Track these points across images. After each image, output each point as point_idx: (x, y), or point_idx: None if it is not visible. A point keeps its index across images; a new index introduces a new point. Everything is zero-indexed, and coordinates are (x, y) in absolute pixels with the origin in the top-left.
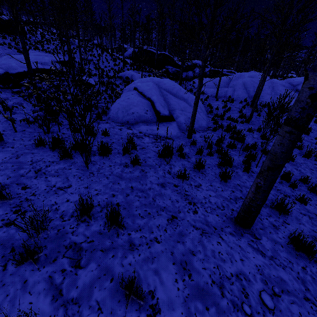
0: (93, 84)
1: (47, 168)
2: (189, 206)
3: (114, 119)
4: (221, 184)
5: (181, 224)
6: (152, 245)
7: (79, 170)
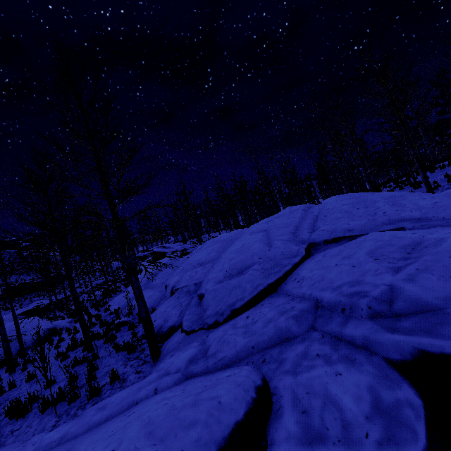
0: None
1: None
2: None
3: None
4: None
5: None
6: None
7: None
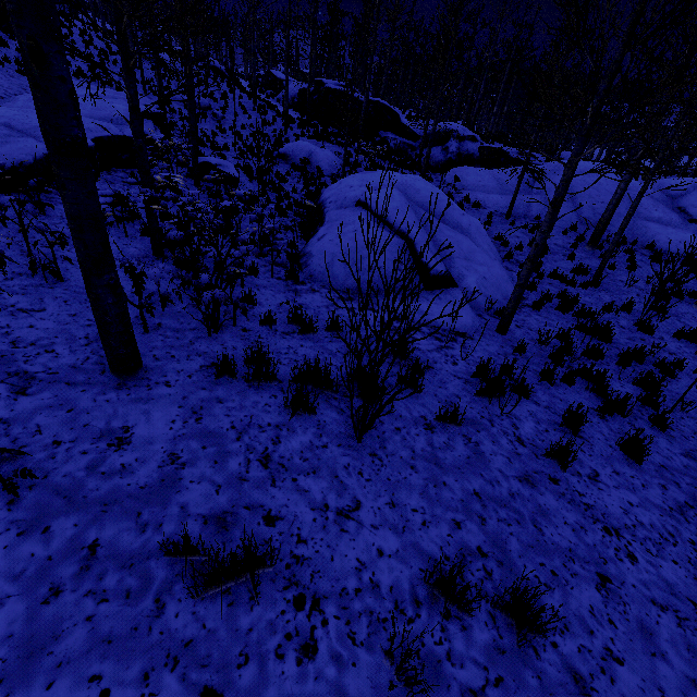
0: (234, 177)
1: (278, 449)
2: (612, 540)
3: (324, 279)
4: (632, 469)
5: (628, 599)
6: (614, 672)
7: (344, 447)
